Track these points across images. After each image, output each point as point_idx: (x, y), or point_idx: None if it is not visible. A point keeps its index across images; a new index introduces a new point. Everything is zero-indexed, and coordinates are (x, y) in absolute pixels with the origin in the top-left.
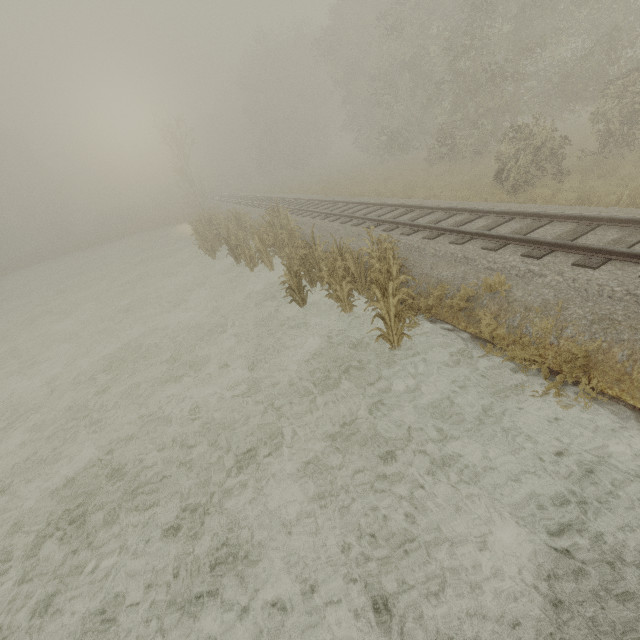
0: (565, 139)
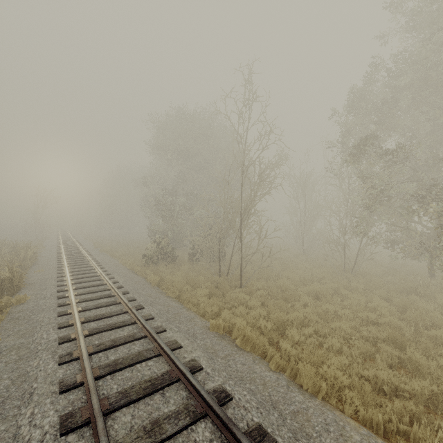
0: (173, 248)
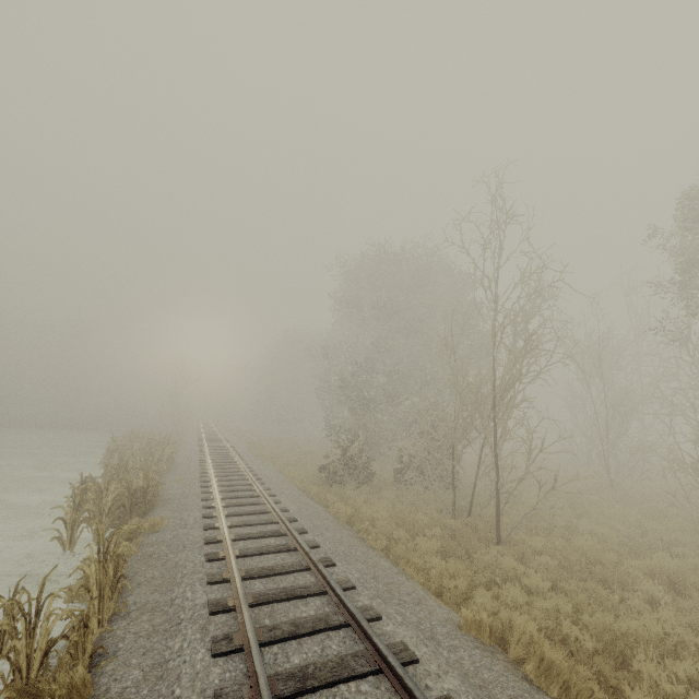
0: (368, 458)
